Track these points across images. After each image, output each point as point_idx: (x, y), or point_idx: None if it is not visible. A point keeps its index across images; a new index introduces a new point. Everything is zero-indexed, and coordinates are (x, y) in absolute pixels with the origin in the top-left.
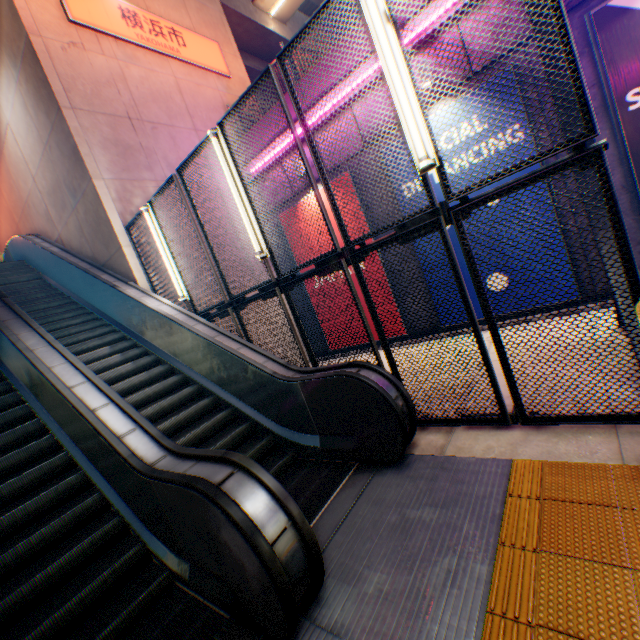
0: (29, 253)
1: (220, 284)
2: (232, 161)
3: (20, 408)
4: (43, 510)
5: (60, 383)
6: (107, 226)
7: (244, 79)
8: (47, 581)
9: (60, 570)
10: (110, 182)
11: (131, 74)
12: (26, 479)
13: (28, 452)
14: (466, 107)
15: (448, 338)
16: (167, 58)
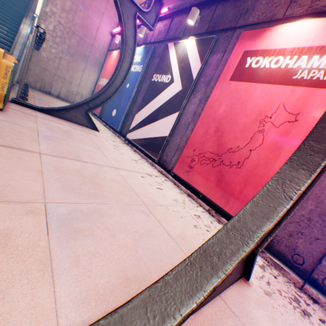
0: None
1: None
2: None
3: None
4: None
5: None
6: None
7: None
8: None
9: None
10: None
11: None
12: None
13: None
14: (142, 51)
15: (100, 122)
16: None
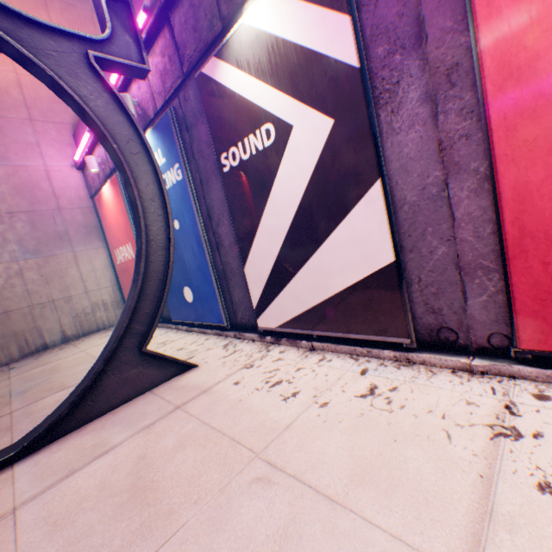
0: None
1: None
2: None
3: None
4: None
5: None
6: None
7: None
8: None
9: None
10: None
11: None
12: None
13: None
14: (155, 140)
15: (172, 331)
16: None
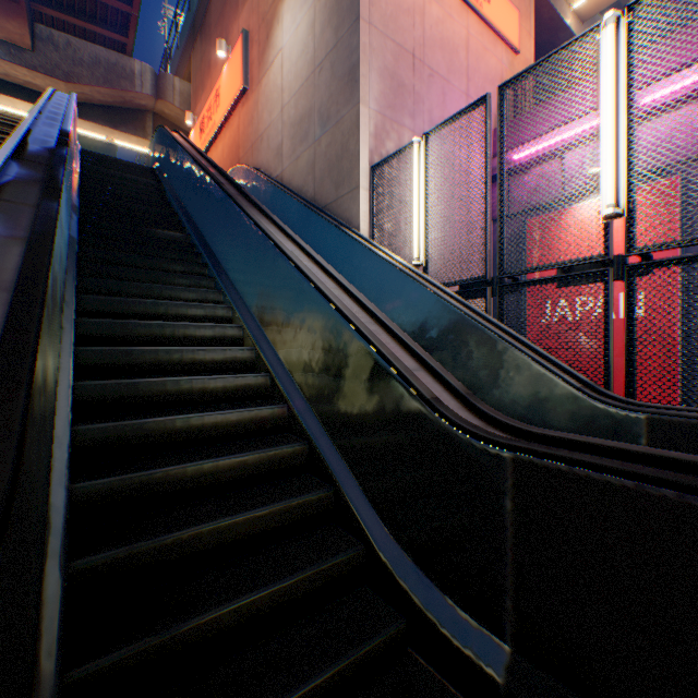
0: (244, 184)
1: (488, 251)
2: (624, 63)
3: (221, 307)
4: (231, 431)
5: (312, 274)
6: (350, 161)
7: (528, 62)
8: (231, 534)
9: (248, 527)
10: (373, 114)
11: (430, 11)
12: (219, 384)
13: (224, 355)
14: None
15: None
16: (466, 9)
